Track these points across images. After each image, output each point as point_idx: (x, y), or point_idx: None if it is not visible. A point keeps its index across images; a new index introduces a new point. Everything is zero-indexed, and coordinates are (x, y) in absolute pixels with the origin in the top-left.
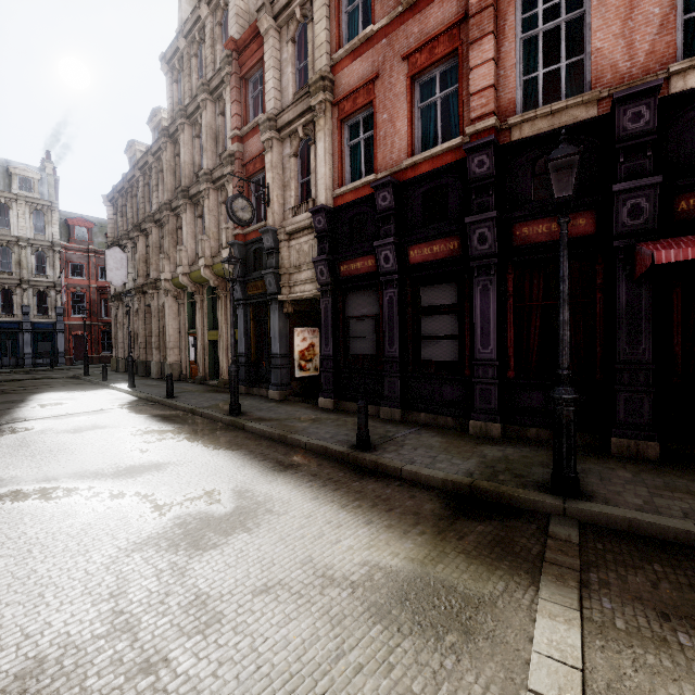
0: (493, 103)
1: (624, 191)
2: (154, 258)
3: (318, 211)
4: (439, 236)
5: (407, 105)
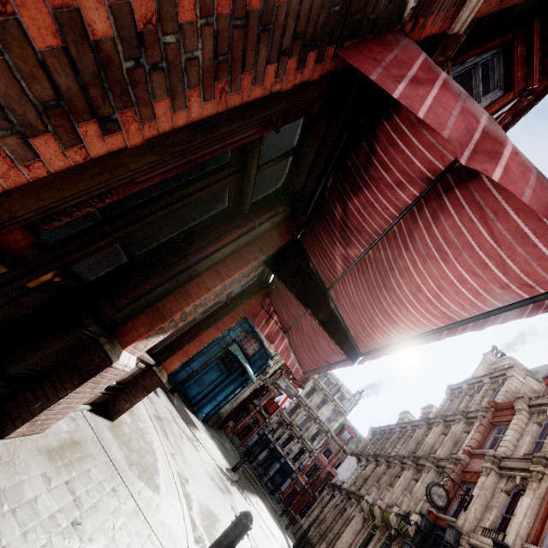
0: None
1: None
2: (370, 482)
3: (500, 545)
4: None
5: None
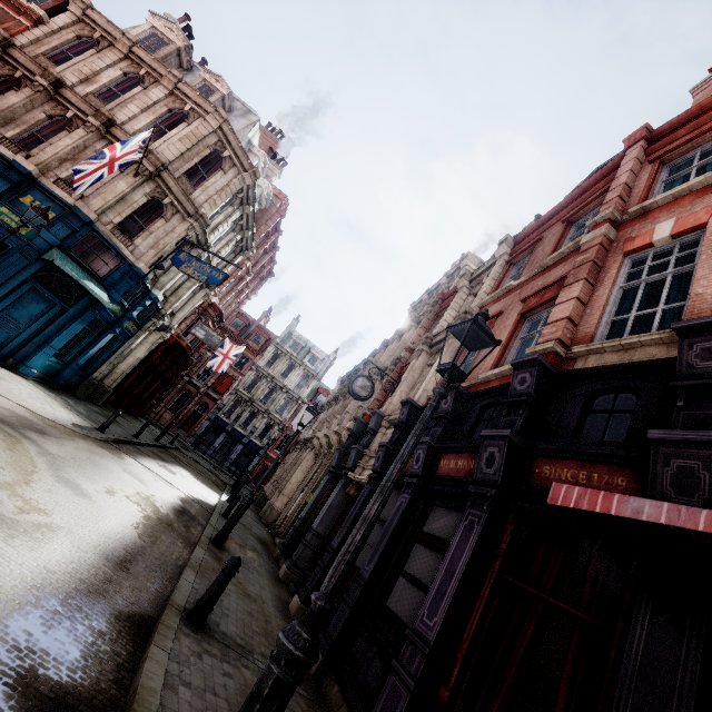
0: (561, 331)
1: (668, 443)
2: None
3: (406, 403)
4: (466, 449)
5: (508, 334)
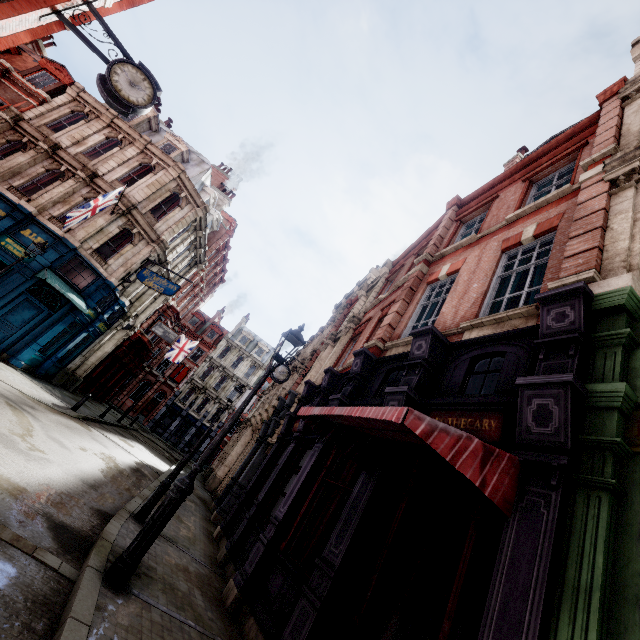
0: (383, 333)
1: (390, 394)
2: None
3: (307, 383)
4: None
5: (369, 333)
